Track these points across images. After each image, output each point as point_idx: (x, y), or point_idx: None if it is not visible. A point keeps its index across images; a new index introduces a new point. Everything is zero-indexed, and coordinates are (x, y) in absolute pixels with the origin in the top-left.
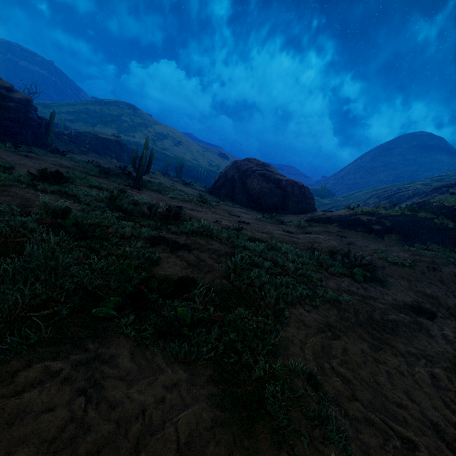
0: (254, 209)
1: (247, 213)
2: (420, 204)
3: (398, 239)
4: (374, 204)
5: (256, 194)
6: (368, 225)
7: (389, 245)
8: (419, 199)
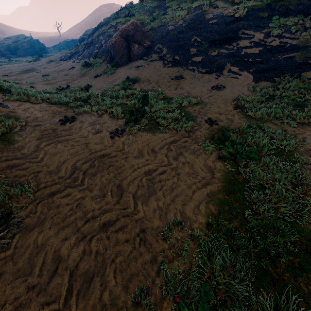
0: None
1: None
2: None
3: None
4: None
5: None
6: None
7: None
8: None
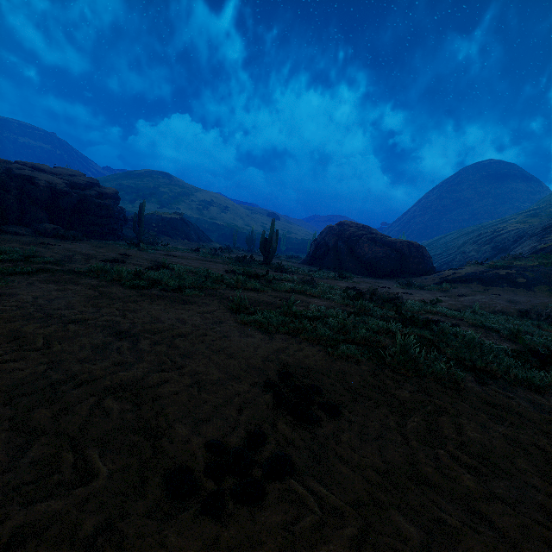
0: (369, 276)
1: (379, 282)
2: (547, 249)
3: (549, 290)
4: (473, 251)
5: (370, 260)
6: (510, 279)
7: (546, 297)
8: (537, 242)
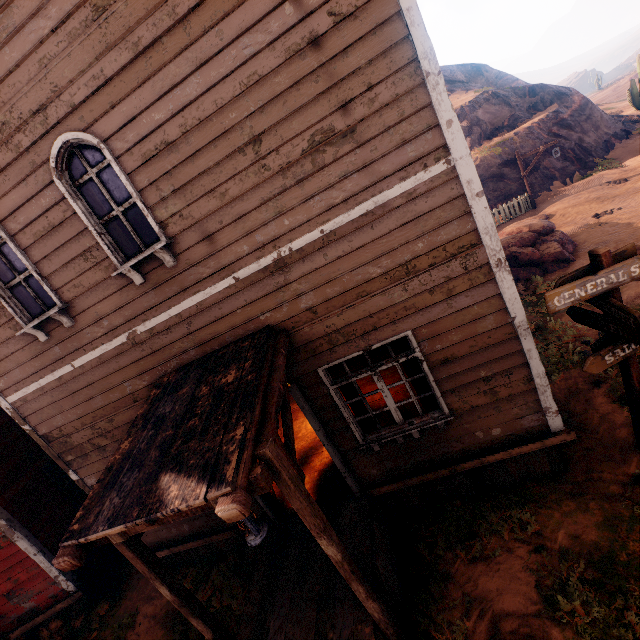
0: None
1: None
2: None
3: None
4: None
5: None
6: None
7: None
8: None
